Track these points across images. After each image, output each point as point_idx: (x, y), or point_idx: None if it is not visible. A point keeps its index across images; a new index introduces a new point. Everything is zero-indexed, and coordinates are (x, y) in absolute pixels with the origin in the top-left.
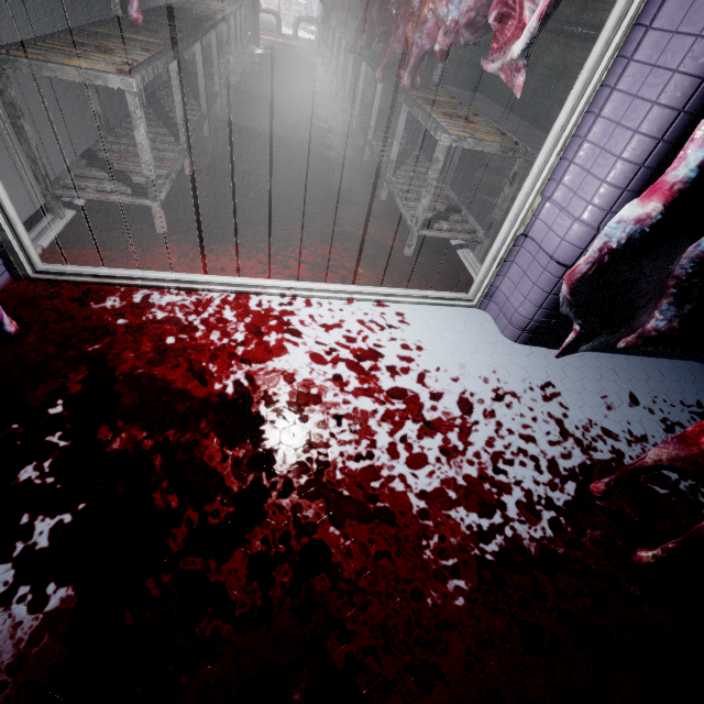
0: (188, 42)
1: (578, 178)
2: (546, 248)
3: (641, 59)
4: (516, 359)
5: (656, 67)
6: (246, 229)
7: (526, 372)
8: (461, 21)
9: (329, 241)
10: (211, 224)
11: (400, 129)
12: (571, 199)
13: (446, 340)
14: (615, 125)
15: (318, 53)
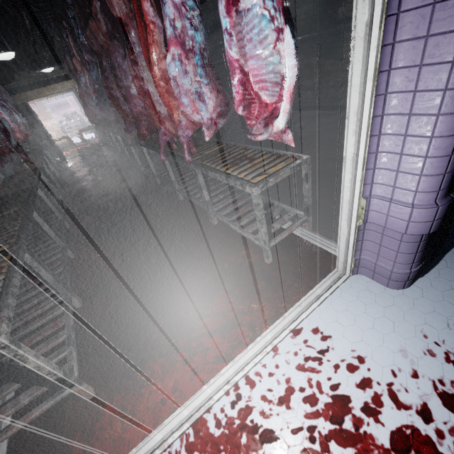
0: (27, 225)
1: (389, 177)
2: (394, 229)
3: (396, 90)
4: (421, 306)
5: (418, 92)
6: (152, 332)
7: (440, 315)
8: (213, 115)
9: (213, 293)
10: (124, 350)
11: (202, 182)
12: (393, 191)
13: (366, 331)
14: (403, 137)
15: (103, 144)
